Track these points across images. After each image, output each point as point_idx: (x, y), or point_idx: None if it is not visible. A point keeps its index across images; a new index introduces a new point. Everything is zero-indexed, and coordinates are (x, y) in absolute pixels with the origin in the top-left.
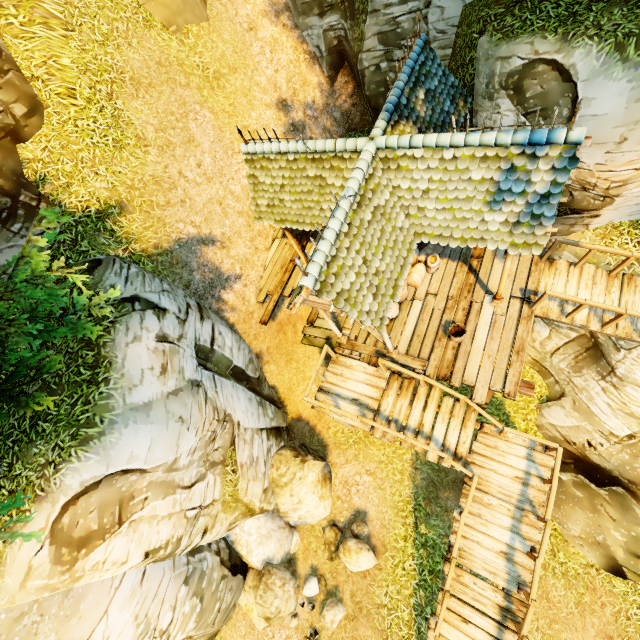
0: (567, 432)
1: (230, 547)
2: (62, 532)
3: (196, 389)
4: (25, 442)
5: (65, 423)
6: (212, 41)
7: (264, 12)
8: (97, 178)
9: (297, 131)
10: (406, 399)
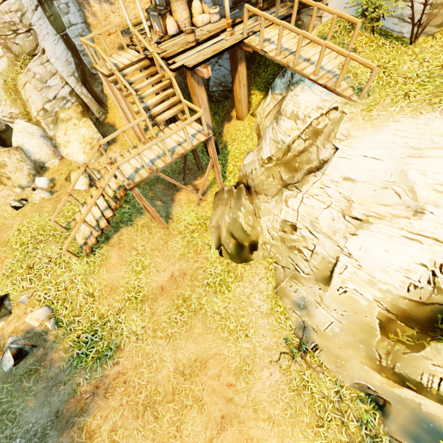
0: (247, 167)
1: (7, 131)
2: None
3: None
4: None
5: None
6: None
7: None
8: None
9: None
10: (143, 74)
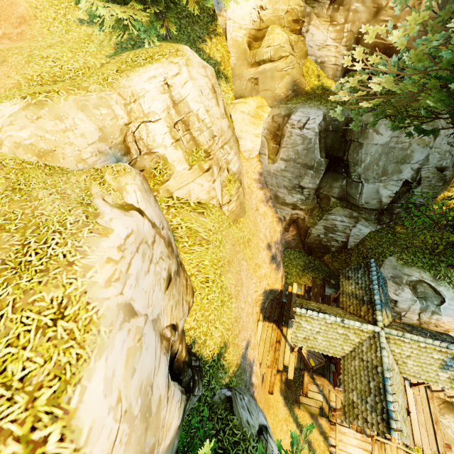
0: None
1: None
2: None
3: None
4: None
5: None
6: (247, 223)
7: (261, 200)
8: (216, 330)
9: (274, 259)
10: None
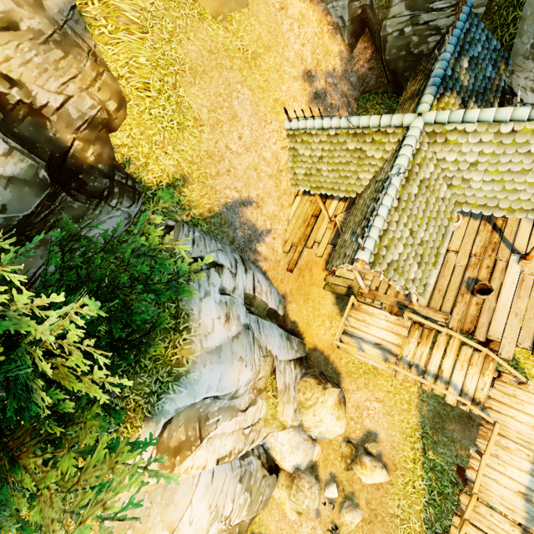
0: None
1: (266, 452)
2: (163, 444)
3: (247, 332)
4: (131, 372)
5: (161, 361)
6: (251, 25)
7: None
8: (166, 157)
9: (319, 99)
10: (426, 347)
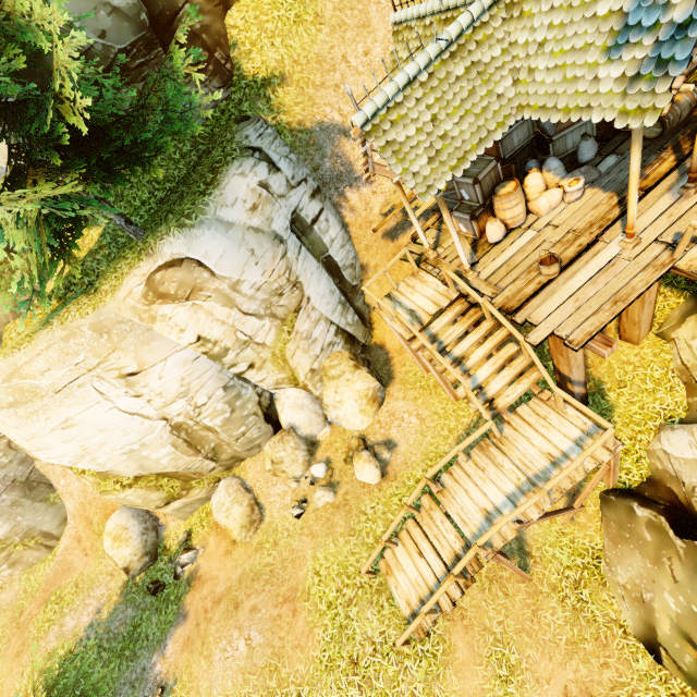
0: (680, 466)
1: (272, 402)
2: (154, 283)
3: (278, 243)
4: (158, 225)
5: (178, 214)
6: None
7: None
8: (272, 49)
9: None
10: (462, 326)
